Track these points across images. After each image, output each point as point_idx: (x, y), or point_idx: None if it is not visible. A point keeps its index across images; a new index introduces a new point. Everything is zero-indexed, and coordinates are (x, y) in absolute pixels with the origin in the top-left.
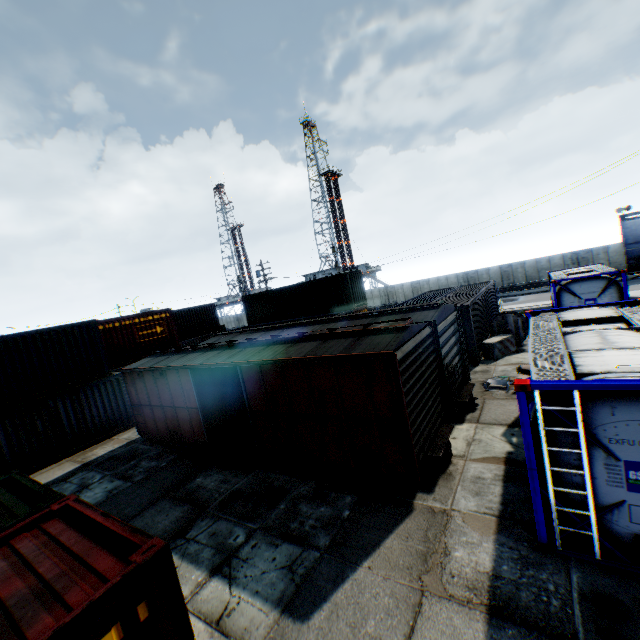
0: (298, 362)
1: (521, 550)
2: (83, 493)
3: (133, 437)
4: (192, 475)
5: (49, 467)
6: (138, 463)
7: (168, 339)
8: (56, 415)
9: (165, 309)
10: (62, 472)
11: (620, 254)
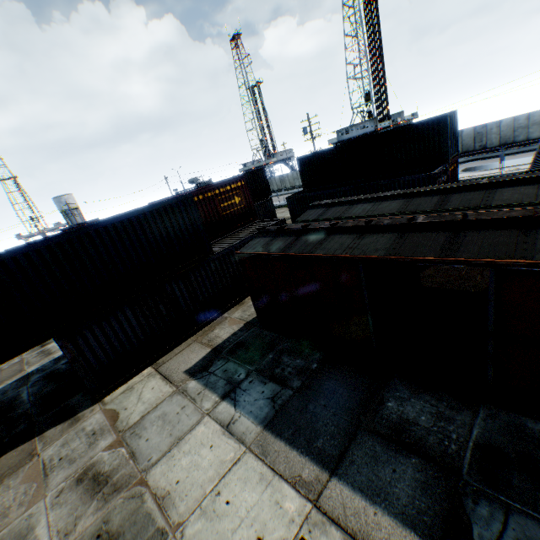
0: None
1: None
2: (238, 396)
3: (246, 317)
4: (373, 394)
5: (178, 347)
6: (278, 358)
7: (246, 210)
8: (174, 298)
9: (239, 177)
10: (196, 357)
11: None
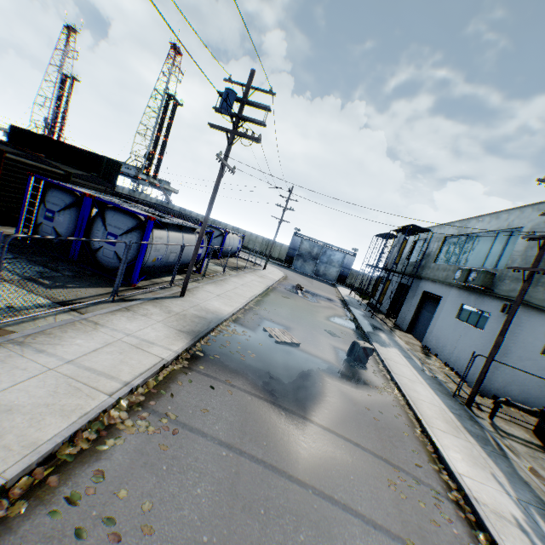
0: None
1: (6, 237)
2: None
3: None
4: None
5: None
6: None
7: None
8: None
9: None
10: None
11: (286, 252)
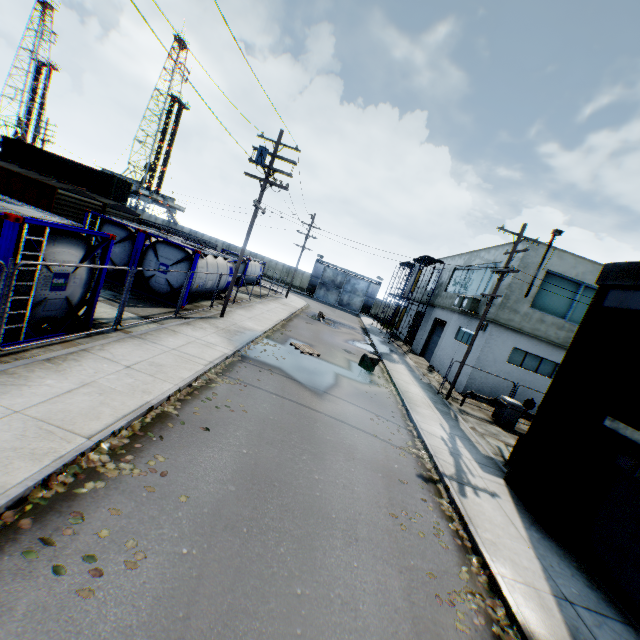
0: (9, 171)
1: None
2: None
3: None
4: None
5: None
6: None
7: None
8: None
9: None
10: None
11: (308, 280)
